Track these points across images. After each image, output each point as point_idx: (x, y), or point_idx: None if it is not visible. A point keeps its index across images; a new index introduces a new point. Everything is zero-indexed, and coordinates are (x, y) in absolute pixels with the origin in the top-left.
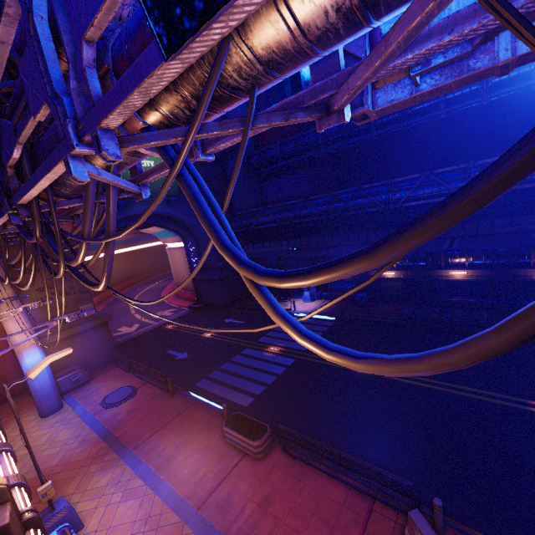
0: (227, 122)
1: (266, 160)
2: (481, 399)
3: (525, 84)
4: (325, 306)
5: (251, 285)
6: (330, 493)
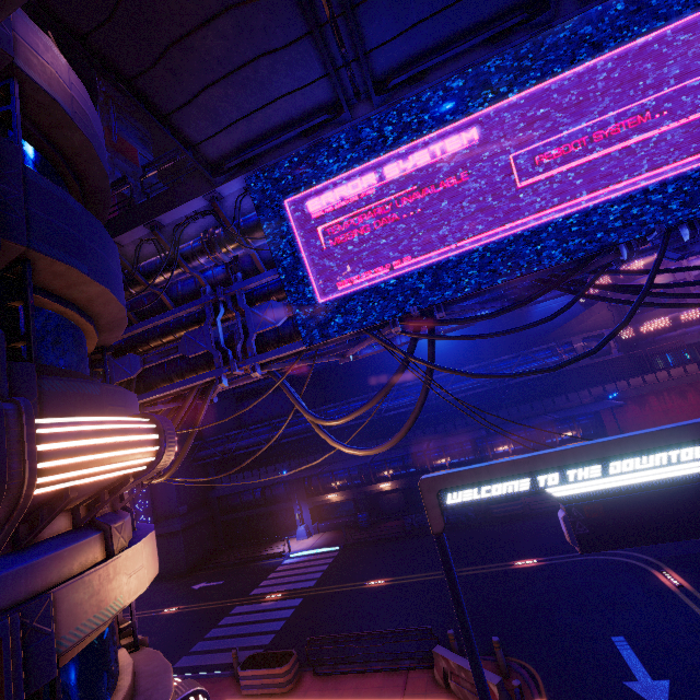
0: (305, 361)
1: None
2: (478, 572)
3: None
4: (355, 433)
5: (319, 430)
6: (369, 684)
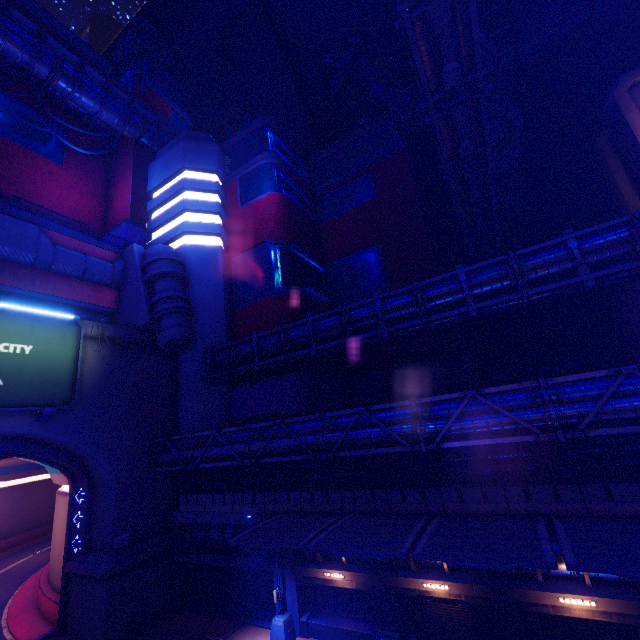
0: None
1: (238, 358)
2: None
3: (573, 280)
4: None
5: None
6: None
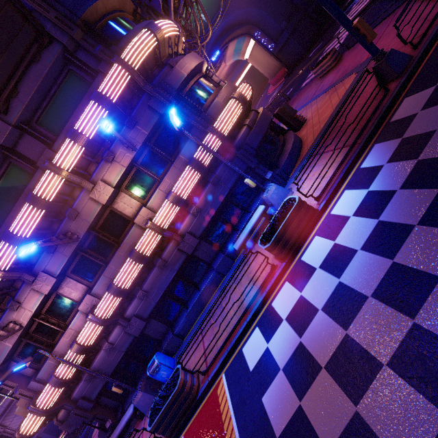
0: None
1: None
2: None
3: None
4: None
5: None
6: None
